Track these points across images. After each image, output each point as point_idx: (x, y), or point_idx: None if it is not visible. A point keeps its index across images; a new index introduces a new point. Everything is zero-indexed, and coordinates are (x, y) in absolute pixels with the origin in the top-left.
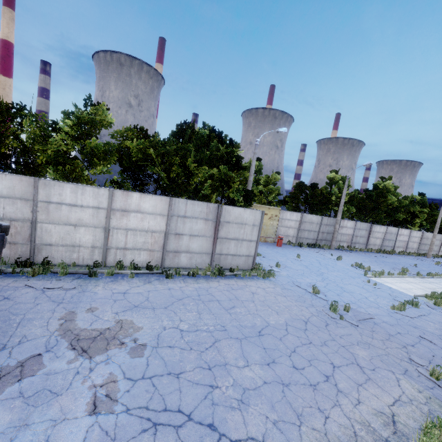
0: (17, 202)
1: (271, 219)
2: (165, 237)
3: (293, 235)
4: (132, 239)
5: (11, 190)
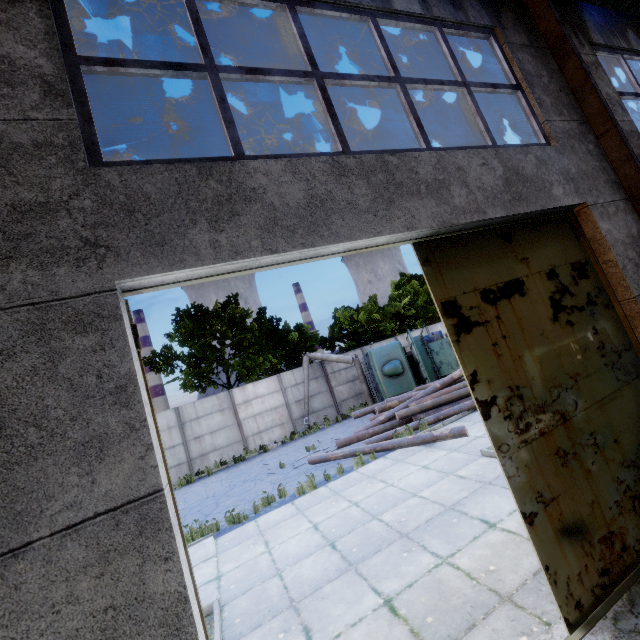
0: None
1: None
2: None
3: None
4: None
5: None
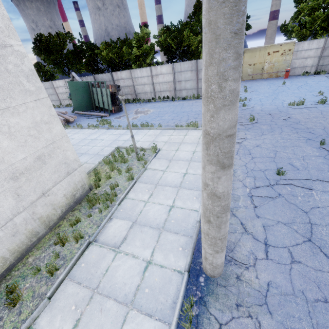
0: (128, 80)
1: (283, 55)
2: (173, 84)
3: (311, 65)
4: (162, 87)
5: (126, 76)
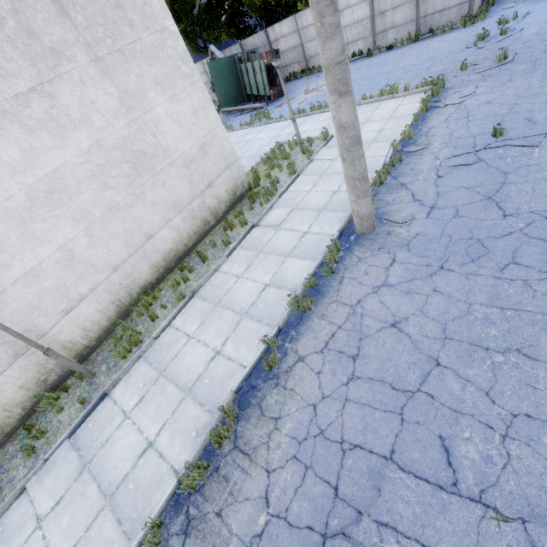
0: (293, 36)
1: None
2: (371, 21)
3: None
4: (350, 34)
5: (289, 29)
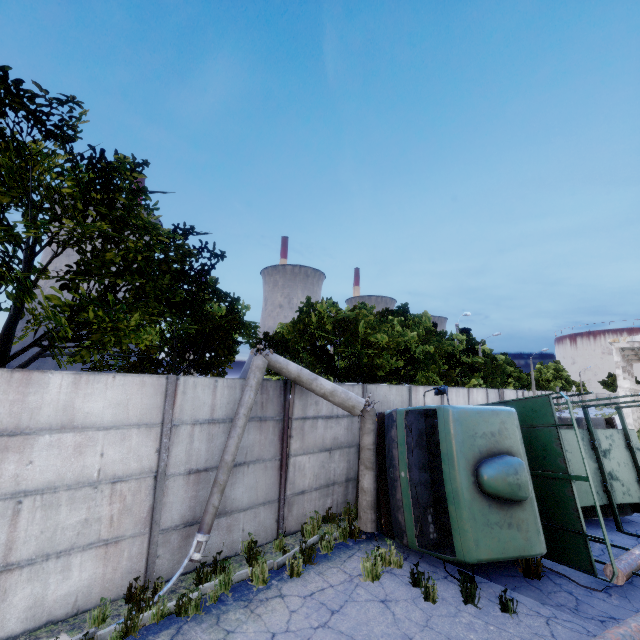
0: None
1: None
2: None
3: None
4: None
5: (433, 401)
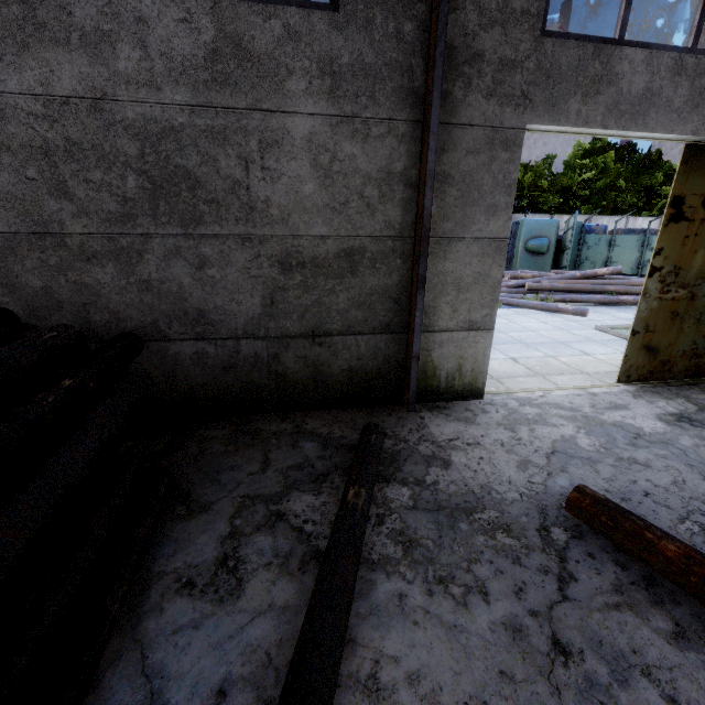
0: None
1: None
2: None
3: None
4: None
5: None
